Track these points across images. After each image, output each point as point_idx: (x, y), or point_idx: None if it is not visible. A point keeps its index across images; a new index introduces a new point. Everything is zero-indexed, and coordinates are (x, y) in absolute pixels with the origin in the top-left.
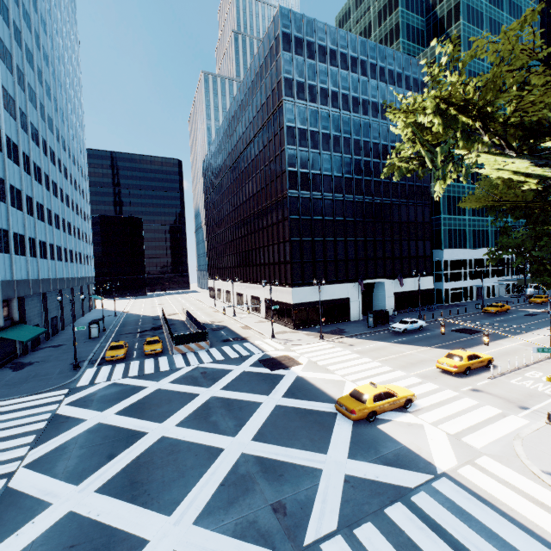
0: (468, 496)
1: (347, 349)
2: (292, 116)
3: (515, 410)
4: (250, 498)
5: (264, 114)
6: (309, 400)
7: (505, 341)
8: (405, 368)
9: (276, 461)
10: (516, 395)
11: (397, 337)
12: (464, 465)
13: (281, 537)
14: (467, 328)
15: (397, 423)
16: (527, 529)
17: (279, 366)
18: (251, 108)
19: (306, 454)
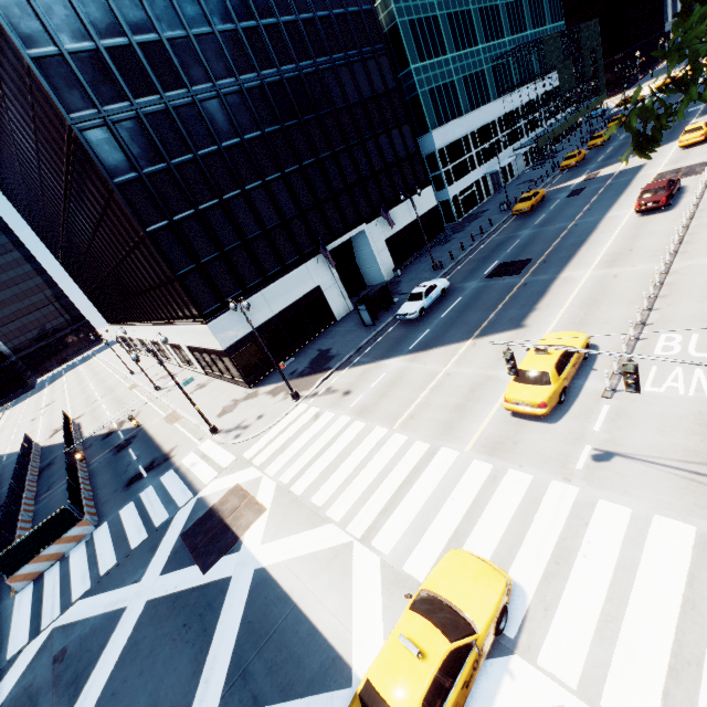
0: None
1: (341, 412)
2: None
3: None
4: None
5: None
6: (281, 698)
7: (574, 268)
8: (451, 434)
9: None
10: (684, 439)
11: (415, 334)
12: None
13: None
14: (508, 261)
15: None
16: None
17: (220, 542)
18: None
19: None
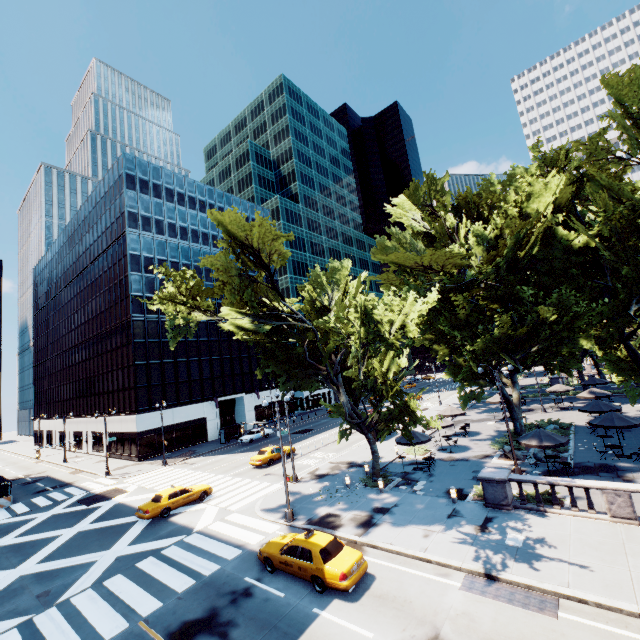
0: (203, 537)
1: (186, 468)
2: (137, 245)
3: (280, 480)
4: (17, 599)
5: (109, 238)
6: (117, 519)
7: (322, 434)
8: (226, 472)
9: (57, 569)
10: (291, 471)
11: (241, 448)
12: (216, 522)
13: (37, 608)
14: (306, 429)
15: (188, 512)
16: (224, 541)
17: (100, 499)
18: (96, 228)
19: (90, 555)
